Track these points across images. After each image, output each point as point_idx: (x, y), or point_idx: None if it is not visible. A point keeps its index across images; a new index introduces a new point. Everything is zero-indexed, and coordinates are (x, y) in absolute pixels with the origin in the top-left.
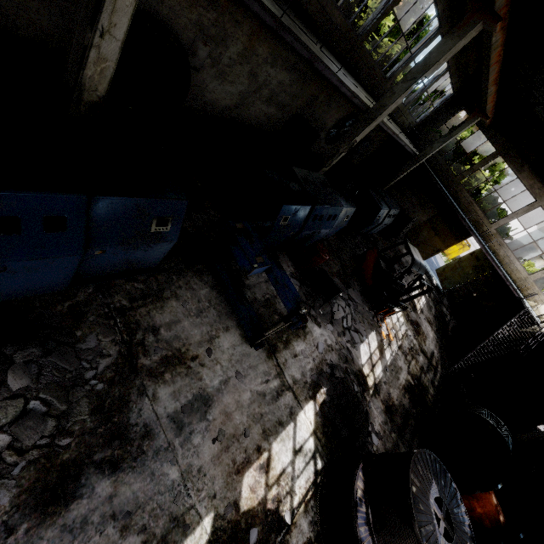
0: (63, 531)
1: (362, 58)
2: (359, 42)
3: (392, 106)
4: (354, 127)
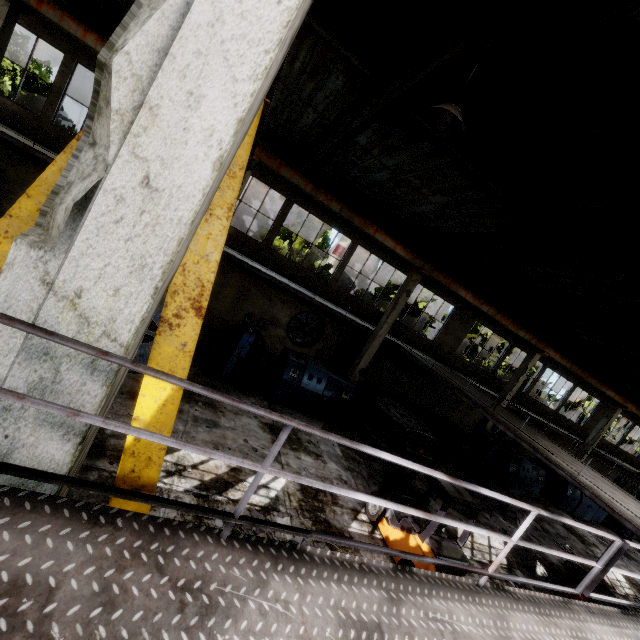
0: (634, 563)
1: (619, 451)
2: (616, 446)
3: None
4: (635, 482)
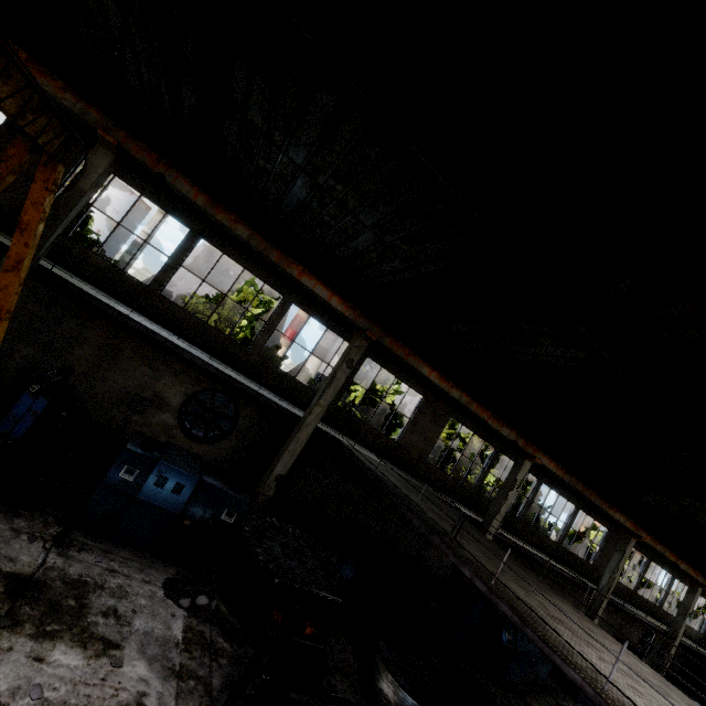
0: None
1: (639, 598)
2: (634, 592)
3: (681, 629)
4: (664, 644)
